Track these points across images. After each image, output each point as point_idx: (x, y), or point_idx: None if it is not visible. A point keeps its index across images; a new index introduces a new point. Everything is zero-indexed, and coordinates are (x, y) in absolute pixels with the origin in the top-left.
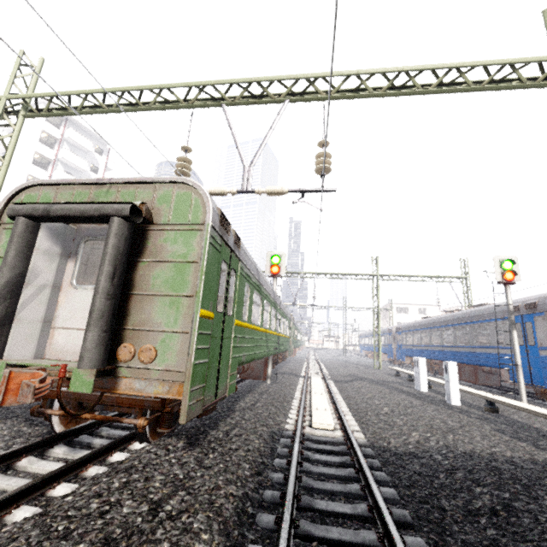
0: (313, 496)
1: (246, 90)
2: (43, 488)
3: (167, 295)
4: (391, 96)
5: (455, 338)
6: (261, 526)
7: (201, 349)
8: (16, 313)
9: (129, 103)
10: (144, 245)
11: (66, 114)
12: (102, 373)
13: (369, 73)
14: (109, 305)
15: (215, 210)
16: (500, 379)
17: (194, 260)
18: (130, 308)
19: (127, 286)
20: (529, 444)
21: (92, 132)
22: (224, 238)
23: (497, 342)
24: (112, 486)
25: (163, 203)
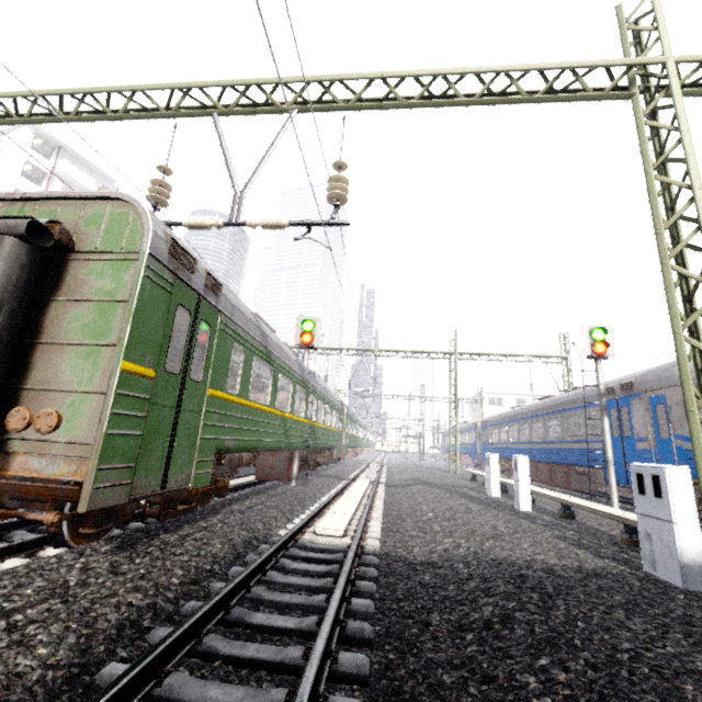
0: (259, 609)
1: (243, 95)
2: None
3: (83, 344)
4: (425, 106)
5: (545, 432)
6: (151, 643)
7: (125, 417)
8: None
9: (96, 111)
10: (61, 280)
11: (9, 123)
12: None
13: (397, 77)
14: None
15: (162, 236)
16: (589, 480)
17: (124, 298)
18: (33, 362)
19: (33, 333)
20: (589, 551)
21: (95, 165)
22: (181, 275)
23: (586, 432)
24: None
25: (92, 225)
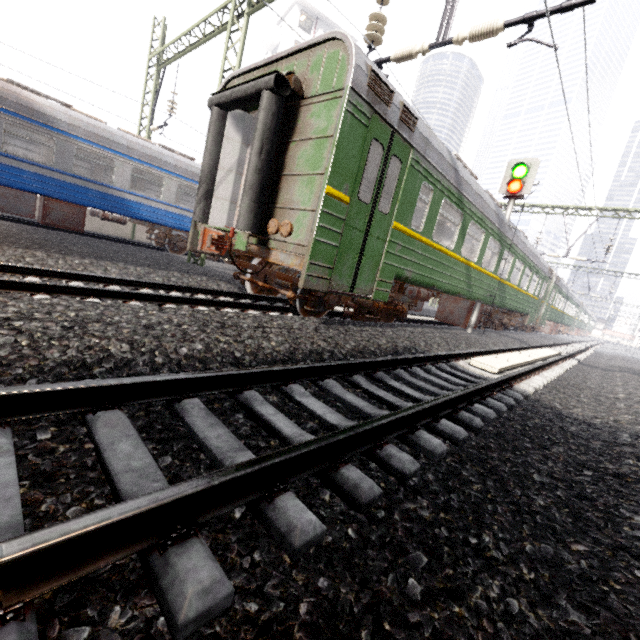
0: (398, 382)
1: None
2: (218, 307)
3: (305, 174)
4: None
5: None
6: None
7: (327, 230)
8: (214, 191)
9: None
10: (295, 124)
11: None
12: (260, 244)
13: None
14: (257, 179)
15: (363, 68)
16: None
17: (331, 134)
18: (280, 189)
19: (280, 168)
20: None
21: (341, 28)
22: (378, 109)
23: None
24: (248, 315)
25: (314, 72)
